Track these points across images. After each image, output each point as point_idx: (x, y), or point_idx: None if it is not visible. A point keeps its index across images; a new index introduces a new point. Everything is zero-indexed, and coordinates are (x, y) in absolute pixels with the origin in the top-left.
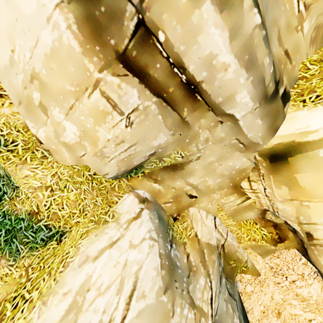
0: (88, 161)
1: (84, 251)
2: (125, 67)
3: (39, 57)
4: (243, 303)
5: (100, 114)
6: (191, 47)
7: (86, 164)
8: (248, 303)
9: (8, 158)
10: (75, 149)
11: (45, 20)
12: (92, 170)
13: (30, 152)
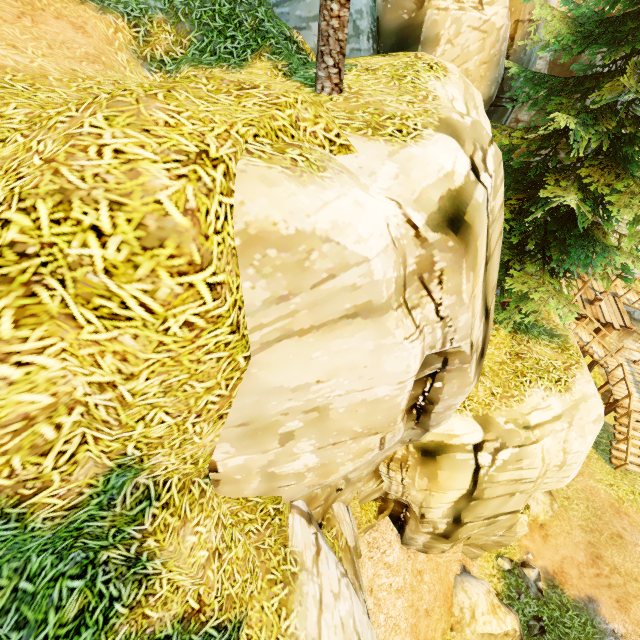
0: (289, 491)
1: (306, 635)
2: None
3: (351, 399)
4: None
5: (364, 451)
6: (451, 398)
7: (279, 494)
8: None
9: (165, 524)
10: (283, 479)
11: (397, 381)
12: (282, 500)
13: (187, 493)
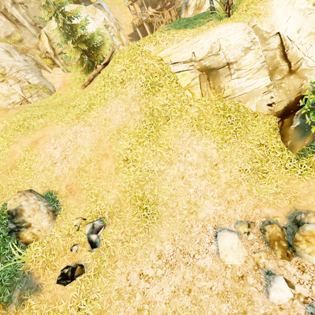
0: None
1: None
2: (3, 14)
3: None
4: (42, 73)
5: None
6: (13, 12)
7: None
8: (43, 73)
9: None
10: None
11: None
12: None
13: None
